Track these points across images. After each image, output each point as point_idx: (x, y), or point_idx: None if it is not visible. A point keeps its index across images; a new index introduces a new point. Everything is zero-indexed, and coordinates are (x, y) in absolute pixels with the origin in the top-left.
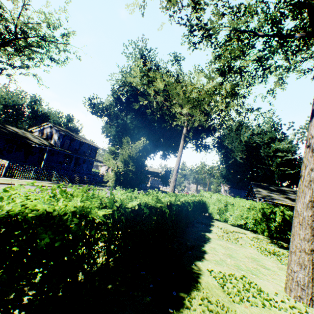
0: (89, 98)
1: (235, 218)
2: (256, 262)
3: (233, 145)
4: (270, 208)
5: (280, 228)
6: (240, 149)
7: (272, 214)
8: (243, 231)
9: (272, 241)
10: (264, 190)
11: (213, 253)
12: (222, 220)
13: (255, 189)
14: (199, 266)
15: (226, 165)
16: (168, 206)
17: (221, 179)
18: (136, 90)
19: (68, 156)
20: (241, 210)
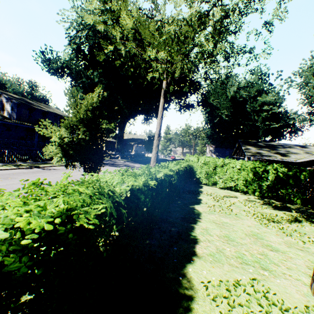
0: (40, 51)
1: (225, 181)
2: (259, 241)
3: (218, 102)
4: (263, 166)
5: (272, 187)
6: (225, 106)
7: (264, 173)
8: (233, 194)
9: (264, 201)
10: (253, 147)
11: (207, 241)
12: (211, 184)
13: (244, 147)
14: (190, 277)
15: (211, 124)
16: (131, 197)
17: (206, 140)
18: (99, 35)
19: (31, 129)
20: (231, 172)
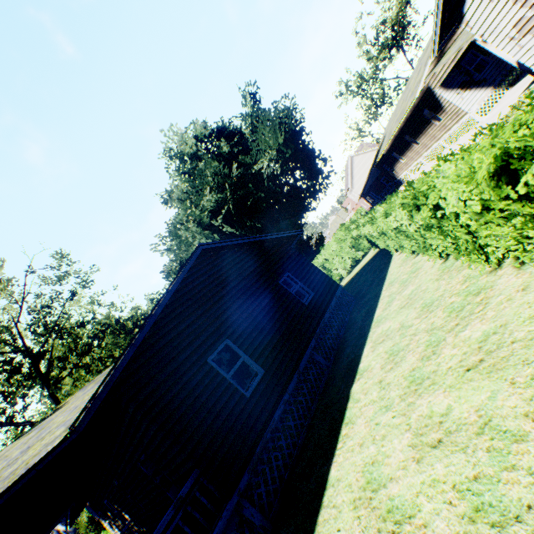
0: None
1: None
2: None
3: None
4: None
5: None
6: None
7: None
8: None
9: None
10: None
11: None
12: None
13: None
14: None
15: None
16: None
17: None
18: None
19: None
20: None
